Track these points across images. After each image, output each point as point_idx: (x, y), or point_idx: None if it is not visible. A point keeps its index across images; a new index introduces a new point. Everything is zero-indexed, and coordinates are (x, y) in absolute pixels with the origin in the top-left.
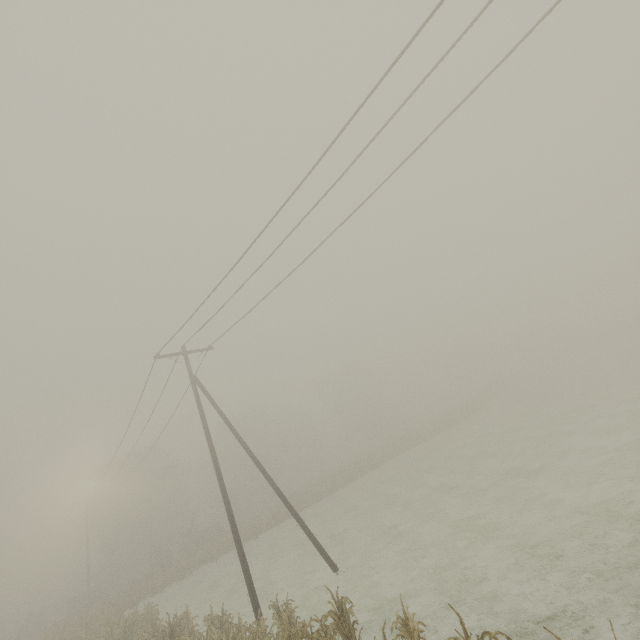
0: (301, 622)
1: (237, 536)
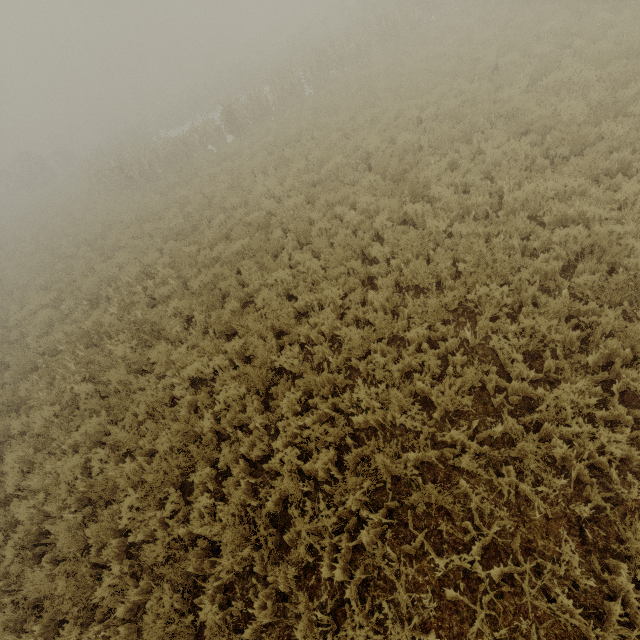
0: None
1: None
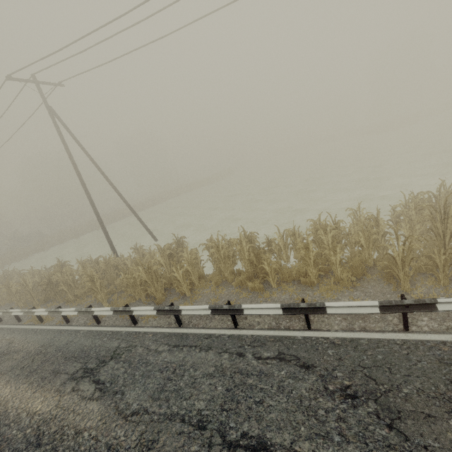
0: (156, 249)
1: (101, 220)
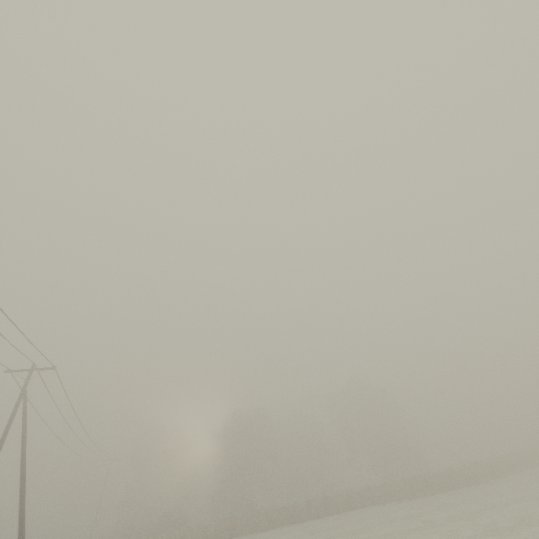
0: None
1: None
